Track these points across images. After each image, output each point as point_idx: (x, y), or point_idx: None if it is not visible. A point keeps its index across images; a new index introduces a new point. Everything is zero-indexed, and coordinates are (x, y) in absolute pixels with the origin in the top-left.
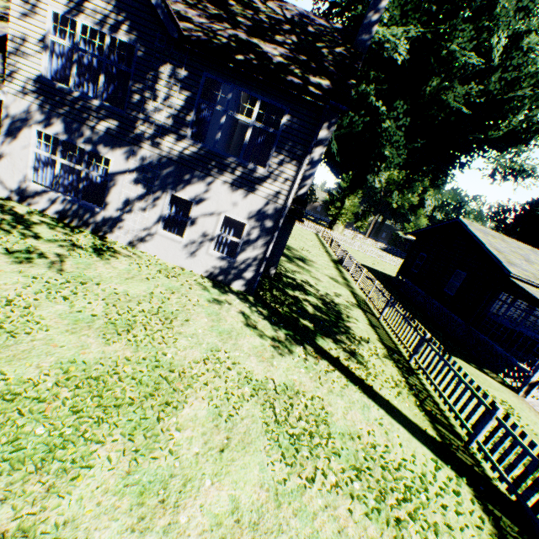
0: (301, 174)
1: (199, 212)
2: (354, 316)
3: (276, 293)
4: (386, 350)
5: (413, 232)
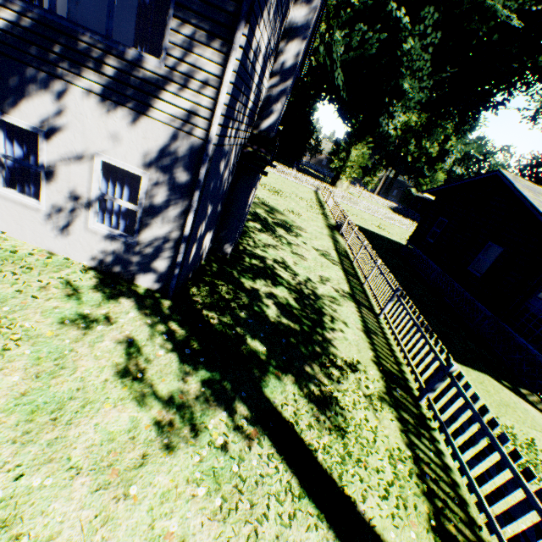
0: (234, 71)
1: (55, 154)
2: (343, 316)
3: (221, 288)
4: (383, 382)
5: (433, 190)
